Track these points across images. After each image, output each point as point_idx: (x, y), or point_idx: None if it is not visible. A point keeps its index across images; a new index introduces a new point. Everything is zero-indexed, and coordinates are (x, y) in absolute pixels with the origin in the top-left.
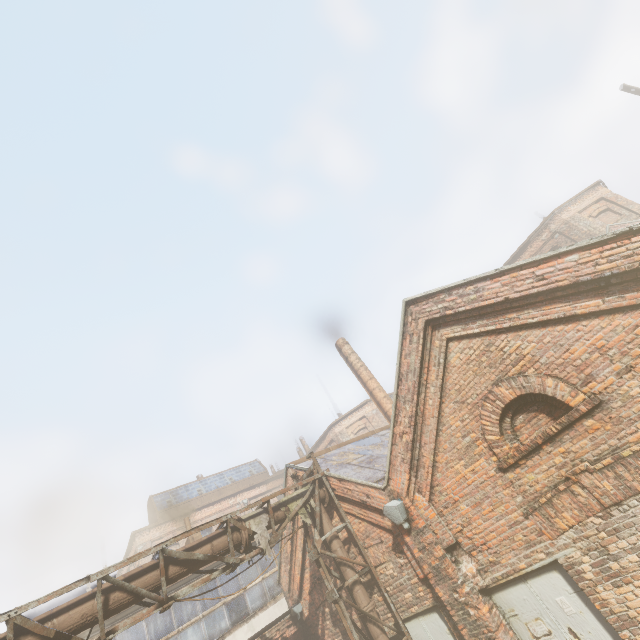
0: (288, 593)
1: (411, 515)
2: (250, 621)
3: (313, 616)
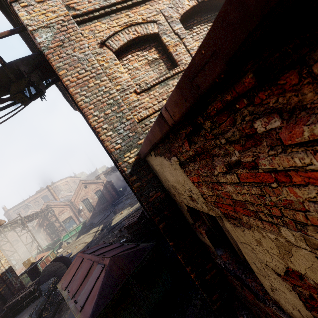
0: None
1: None
2: None
3: None
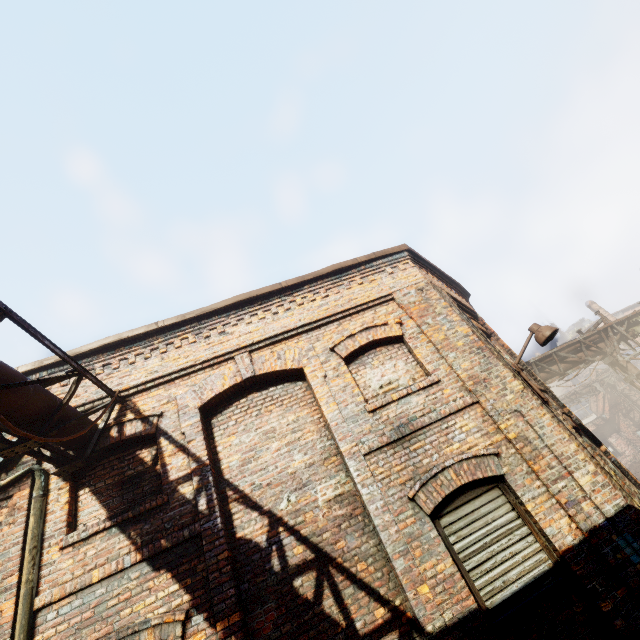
0: (596, 412)
1: None
2: None
3: (612, 417)
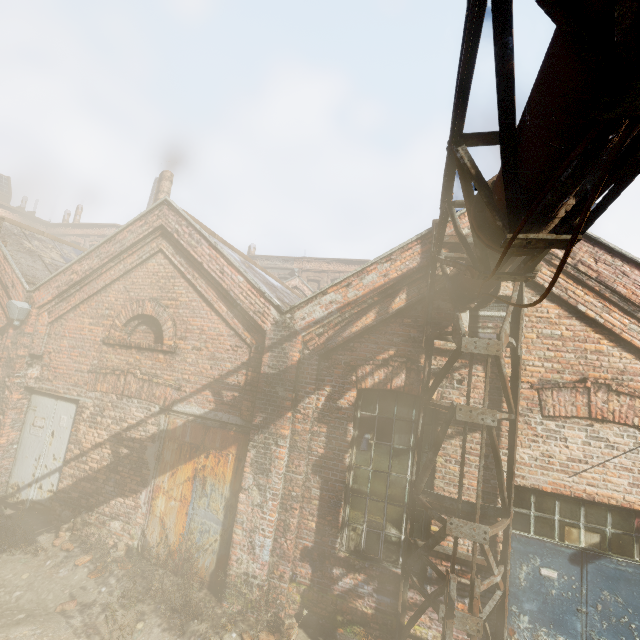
0: None
1: (28, 321)
2: None
3: None
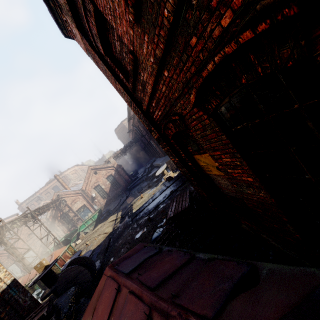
0: None
1: None
2: None
3: None
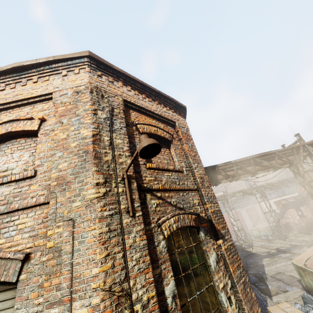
0: (299, 192)
1: None
2: (287, 195)
3: (307, 196)
